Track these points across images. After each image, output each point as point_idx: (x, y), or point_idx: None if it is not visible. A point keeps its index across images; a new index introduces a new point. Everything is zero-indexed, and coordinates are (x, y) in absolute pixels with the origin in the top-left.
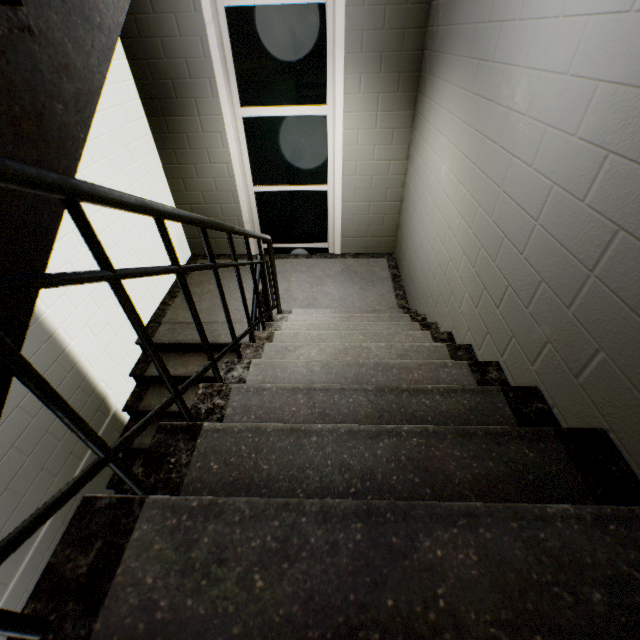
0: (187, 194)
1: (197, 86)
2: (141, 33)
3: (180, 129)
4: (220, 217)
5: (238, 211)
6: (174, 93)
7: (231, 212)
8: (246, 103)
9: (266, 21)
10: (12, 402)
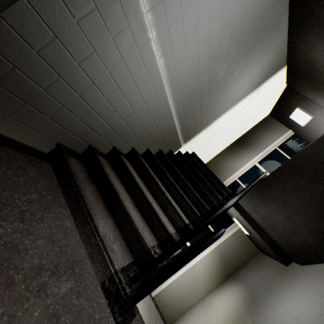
0: (219, 159)
1: (254, 149)
2: (254, 133)
3: (239, 150)
4: (220, 172)
5: (227, 177)
6: (247, 145)
7: (225, 175)
8: (259, 163)
9: (282, 158)
10: (216, 106)
